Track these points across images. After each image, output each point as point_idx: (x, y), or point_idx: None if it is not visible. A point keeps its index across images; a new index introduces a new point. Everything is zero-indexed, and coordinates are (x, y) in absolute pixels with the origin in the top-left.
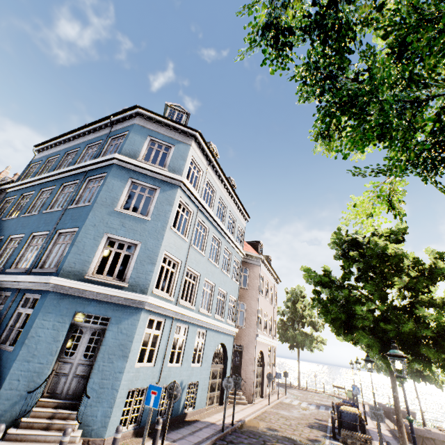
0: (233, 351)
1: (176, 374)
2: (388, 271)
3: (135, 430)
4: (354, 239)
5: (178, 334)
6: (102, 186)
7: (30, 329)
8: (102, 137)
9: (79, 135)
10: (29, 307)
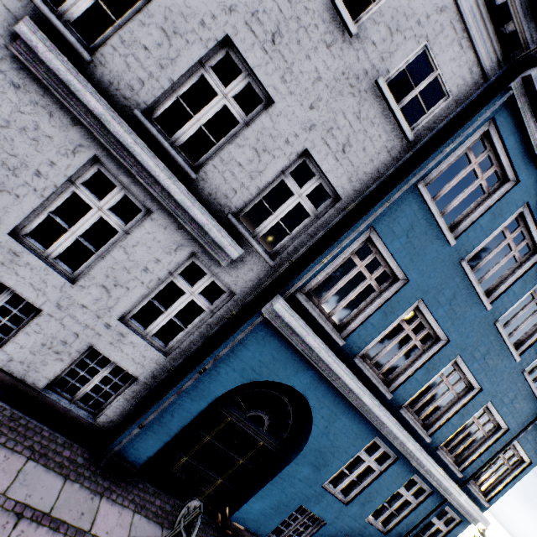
0: None
1: None
2: None
3: None
4: None
5: None
6: None
7: None
8: None
9: None
10: (442, 521)
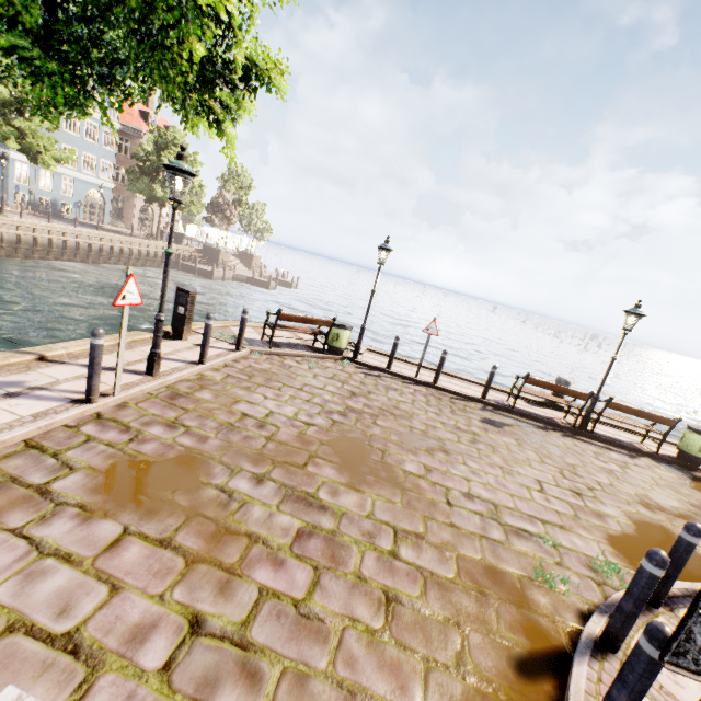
0: (112, 198)
1: (50, 195)
2: (155, 160)
3: (26, 208)
4: (158, 136)
5: (45, 176)
6: None
7: None
8: None
9: None
10: None
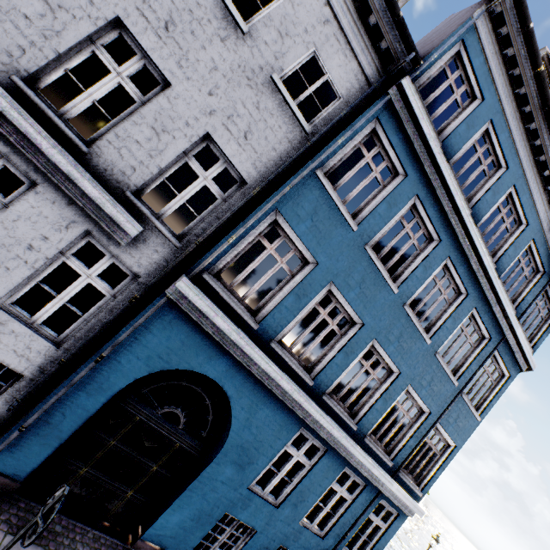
0: None
1: None
2: None
3: None
4: None
5: None
6: (497, 400)
7: (382, 549)
8: (548, 263)
9: (549, 177)
10: (380, 517)
